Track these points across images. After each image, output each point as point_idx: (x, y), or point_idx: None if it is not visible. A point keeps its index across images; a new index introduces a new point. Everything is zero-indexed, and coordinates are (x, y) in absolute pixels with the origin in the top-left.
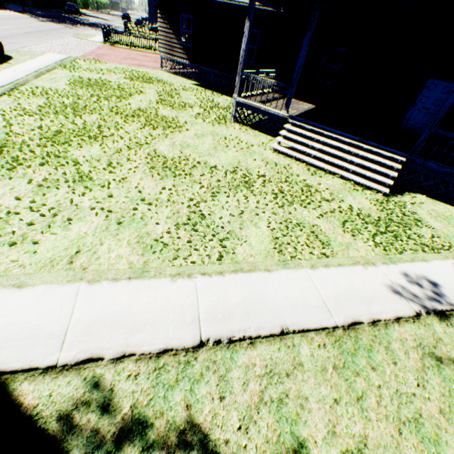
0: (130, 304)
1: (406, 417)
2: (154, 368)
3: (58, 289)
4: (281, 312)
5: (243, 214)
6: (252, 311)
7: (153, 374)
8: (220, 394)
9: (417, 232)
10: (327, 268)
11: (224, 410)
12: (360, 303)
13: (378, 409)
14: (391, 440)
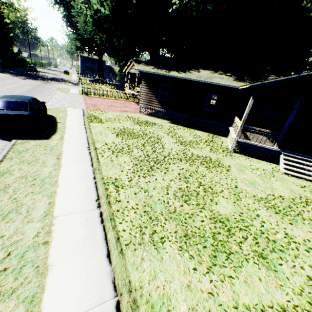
0: None
1: None
2: None
3: None
4: None
5: None
6: None
7: None
8: None
9: None
10: None
11: None
12: None
13: None
14: None
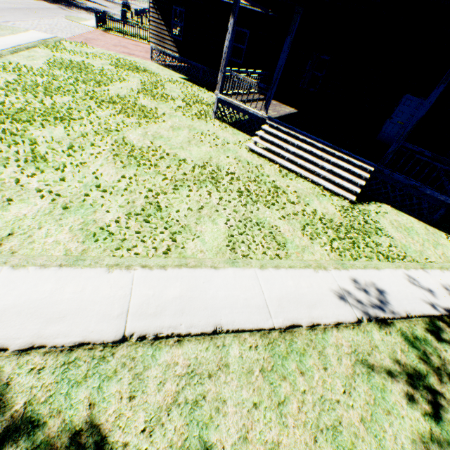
0: (54, 293)
1: (325, 424)
2: (64, 362)
3: None
4: (218, 310)
5: (203, 209)
6: (187, 308)
7: (60, 369)
8: (131, 393)
9: (376, 240)
10: (277, 269)
11: (131, 410)
12: (303, 307)
13: (298, 415)
14: (305, 448)
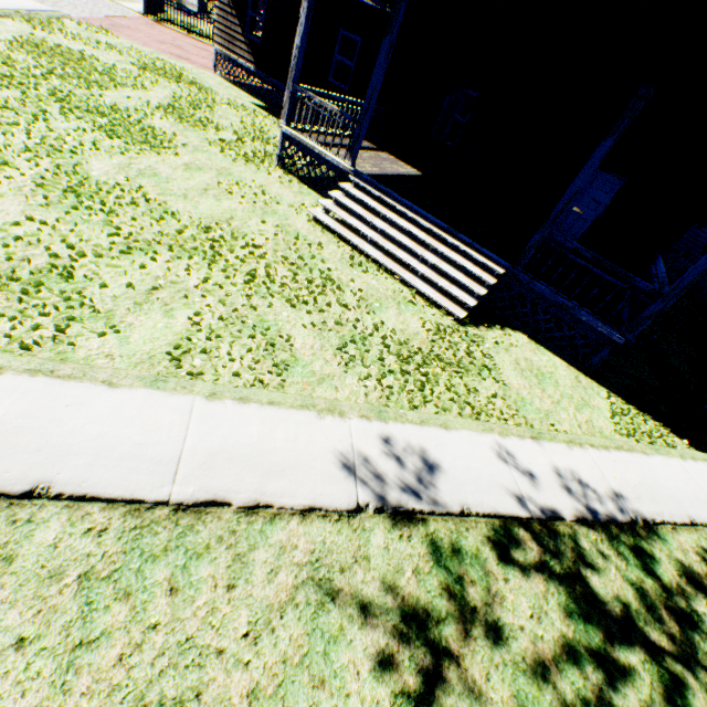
0: None
1: (161, 695)
2: None
3: None
4: (65, 457)
5: (160, 291)
6: None
7: None
8: None
9: (471, 384)
10: (242, 403)
11: None
12: (256, 472)
13: (109, 672)
14: None
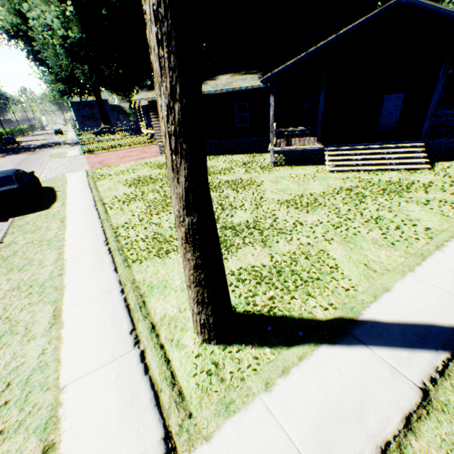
0: (450, 270)
1: None
2: None
3: (406, 282)
4: None
5: (391, 209)
6: None
7: None
8: None
9: None
10: None
11: None
12: None
13: None
14: None
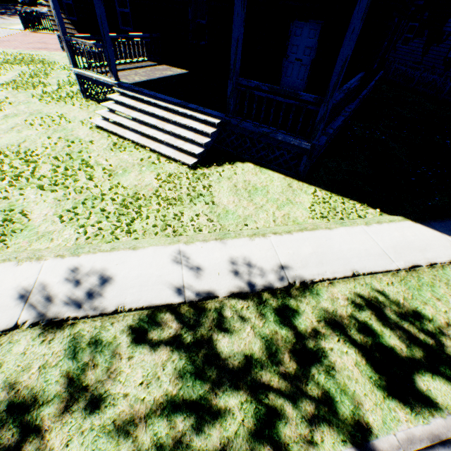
0: None
1: None
2: None
3: None
4: None
5: None
6: None
7: None
8: None
9: (180, 210)
10: None
11: None
12: None
13: None
14: None
